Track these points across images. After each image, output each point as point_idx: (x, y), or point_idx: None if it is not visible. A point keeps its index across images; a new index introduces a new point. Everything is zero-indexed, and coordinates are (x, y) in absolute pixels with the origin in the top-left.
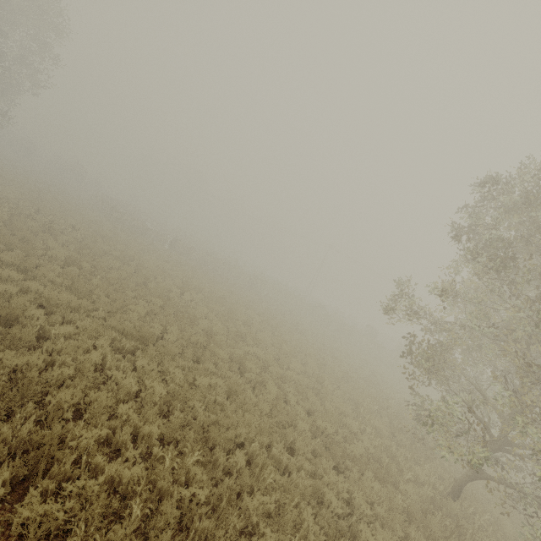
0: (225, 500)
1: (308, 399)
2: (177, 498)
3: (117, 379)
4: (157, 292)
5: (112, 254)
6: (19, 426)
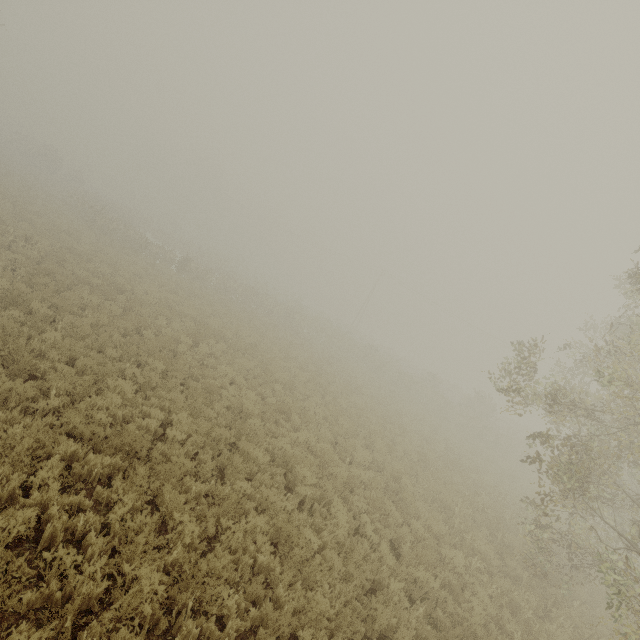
0: None
1: (387, 514)
2: None
3: (64, 566)
4: (157, 345)
5: (88, 283)
6: None
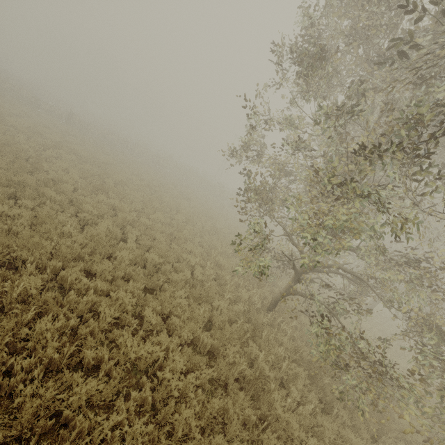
0: None
1: (157, 241)
2: None
3: None
4: (1, 141)
5: None
6: None
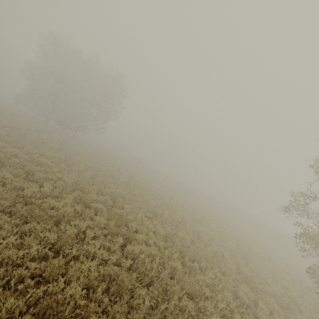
0: (188, 271)
1: (238, 260)
2: (170, 266)
3: (147, 225)
4: (159, 198)
5: (140, 181)
6: (122, 229)
